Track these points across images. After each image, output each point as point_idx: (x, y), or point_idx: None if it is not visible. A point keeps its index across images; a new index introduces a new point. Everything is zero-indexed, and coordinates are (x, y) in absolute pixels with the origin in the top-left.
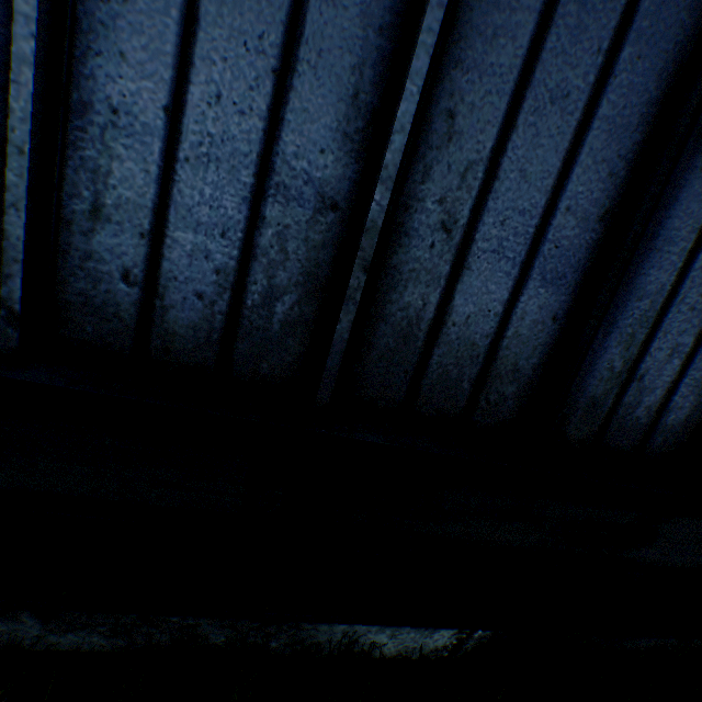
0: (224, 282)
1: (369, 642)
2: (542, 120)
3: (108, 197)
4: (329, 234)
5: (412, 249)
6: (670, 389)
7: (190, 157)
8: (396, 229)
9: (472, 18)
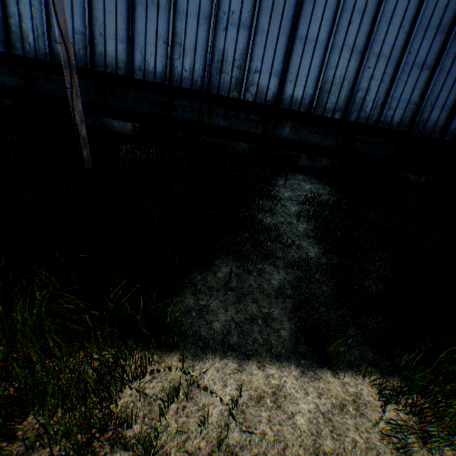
0: (400, 116)
1: (408, 180)
2: (444, 89)
3: (390, 107)
4: (414, 108)
5: (425, 109)
6: None
7: (400, 101)
8: (423, 106)
9: (436, 79)
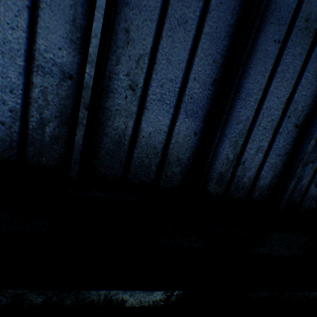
0: (15, 116)
1: (120, 298)
2: (175, 34)
3: None
4: (70, 91)
5: (116, 99)
6: (259, 168)
7: None
8: (105, 89)
9: None
